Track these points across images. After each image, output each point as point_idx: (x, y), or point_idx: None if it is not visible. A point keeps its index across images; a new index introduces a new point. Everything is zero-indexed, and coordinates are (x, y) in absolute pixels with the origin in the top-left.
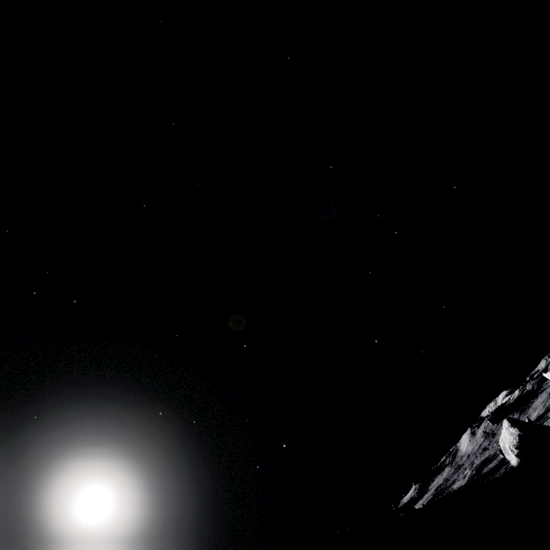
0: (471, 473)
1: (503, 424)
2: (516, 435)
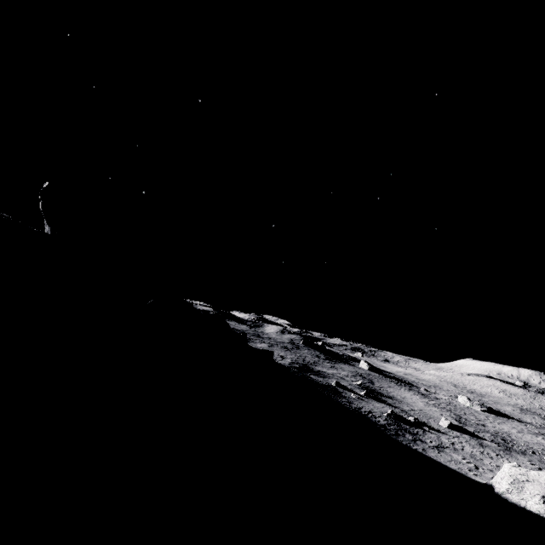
0: (293, 363)
1: None
2: None
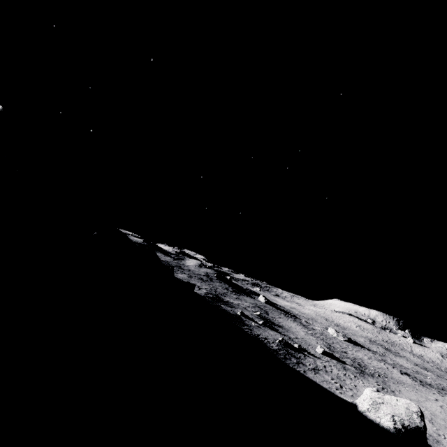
0: (207, 293)
1: (403, 400)
2: (416, 424)
